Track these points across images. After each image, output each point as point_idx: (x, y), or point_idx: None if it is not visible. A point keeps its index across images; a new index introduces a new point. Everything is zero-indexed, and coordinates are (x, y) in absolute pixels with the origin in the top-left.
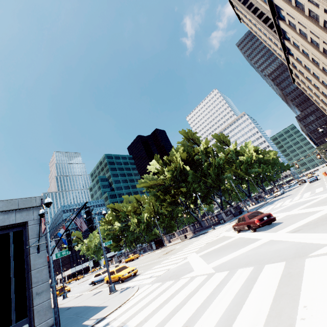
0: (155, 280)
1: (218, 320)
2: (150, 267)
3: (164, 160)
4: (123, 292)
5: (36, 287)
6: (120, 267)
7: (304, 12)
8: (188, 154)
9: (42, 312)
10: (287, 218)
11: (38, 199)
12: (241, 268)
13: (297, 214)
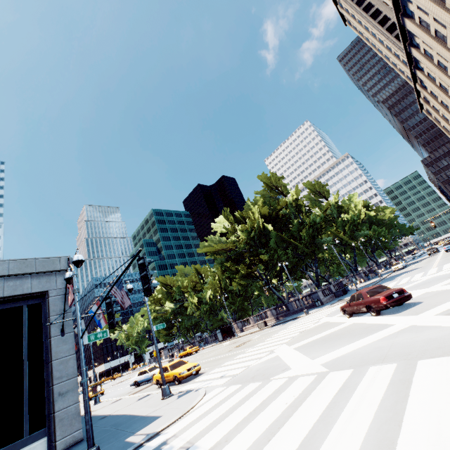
0: (230, 381)
1: (361, 446)
2: (219, 364)
3: (237, 215)
4: (183, 396)
5: (59, 384)
6: (176, 362)
7: (444, 3)
8: (270, 208)
9: (66, 421)
10: (429, 297)
11: (63, 259)
12: (374, 365)
13: (443, 291)
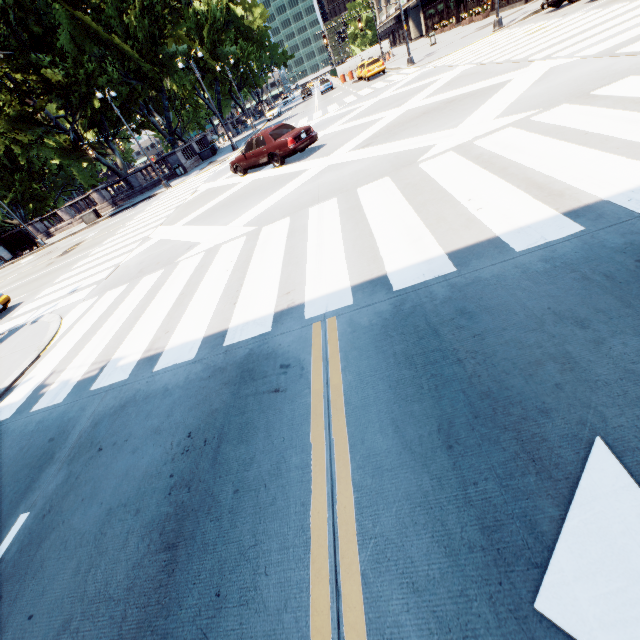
0: (100, 290)
1: (347, 262)
2: (47, 284)
3: None
4: (10, 339)
5: None
6: None
7: None
8: None
9: None
10: (331, 139)
11: None
12: (312, 207)
13: (343, 131)
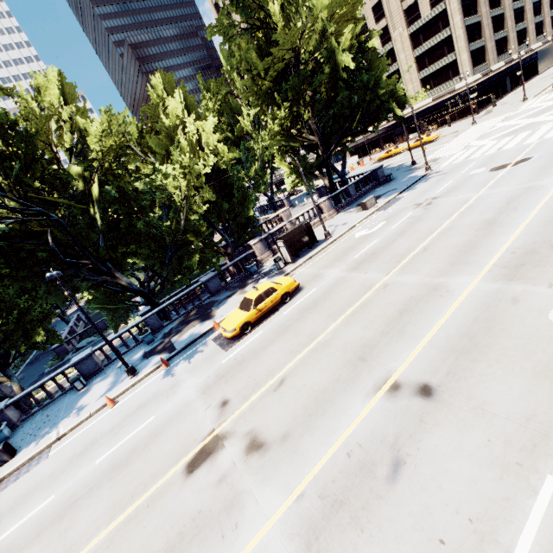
0: None
1: None
2: None
3: None
4: None
5: None
6: None
7: None
8: None
9: None
10: None
11: None
12: None
13: None
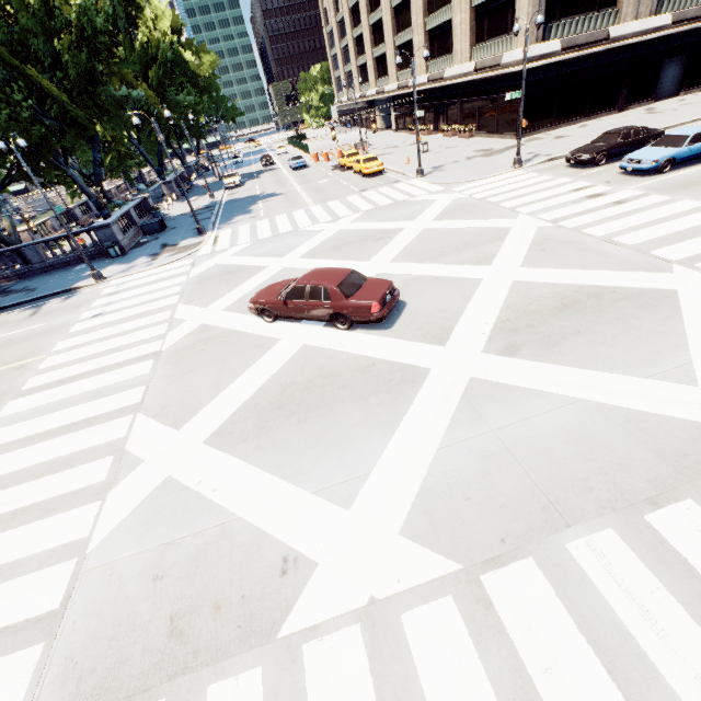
0: (61, 684)
1: None
2: None
3: None
4: None
5: None
6: None
7: None
8: None
9: None
10: (403, 290)
11: None
12: (564, 536)
13: (414, 279)
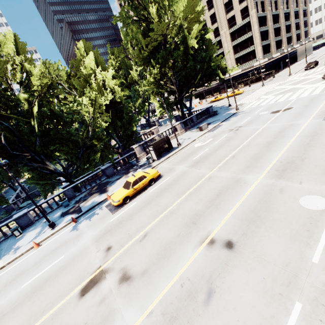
0: None
1: None
2: None
3: None
4: None
5: None
6: None
7: None
8: None
9: None
10: None
11: None
12: None
13: None
